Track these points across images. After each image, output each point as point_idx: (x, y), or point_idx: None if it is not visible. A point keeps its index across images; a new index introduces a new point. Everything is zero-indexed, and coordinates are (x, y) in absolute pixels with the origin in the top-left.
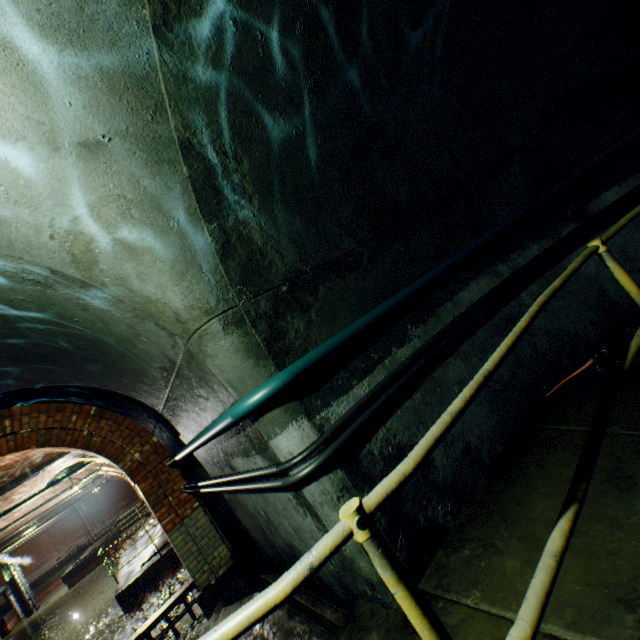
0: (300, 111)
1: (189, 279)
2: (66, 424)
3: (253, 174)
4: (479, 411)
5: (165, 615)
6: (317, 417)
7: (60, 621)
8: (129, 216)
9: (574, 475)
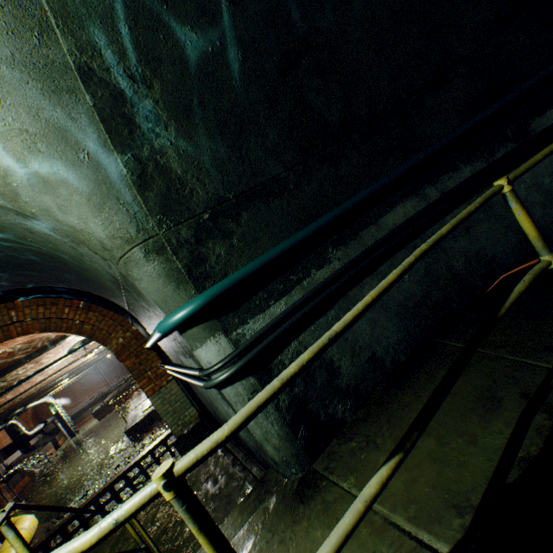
0: (215, 23)
1: (107, 211)
2: (61, 315)
3: (167, 99)
4: (389, 326)
5: (151, 453)
6: (234, 333)
7: (95, 441)
8: (36, 150)
9: (411, 424)
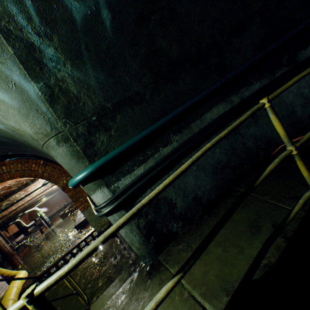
0: None
1: (31, 118)
2: (30, 168)
3: (63, 46)
4: (206, 179)
5: (84, 240)
6: (112, 186)
7: (62, 229)
8: None
9: (191, 254)
